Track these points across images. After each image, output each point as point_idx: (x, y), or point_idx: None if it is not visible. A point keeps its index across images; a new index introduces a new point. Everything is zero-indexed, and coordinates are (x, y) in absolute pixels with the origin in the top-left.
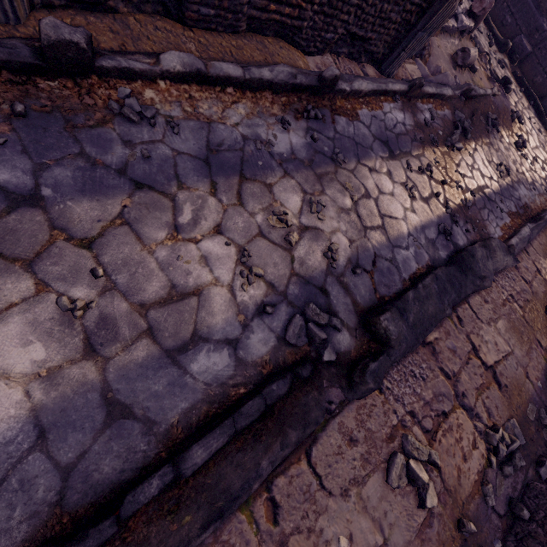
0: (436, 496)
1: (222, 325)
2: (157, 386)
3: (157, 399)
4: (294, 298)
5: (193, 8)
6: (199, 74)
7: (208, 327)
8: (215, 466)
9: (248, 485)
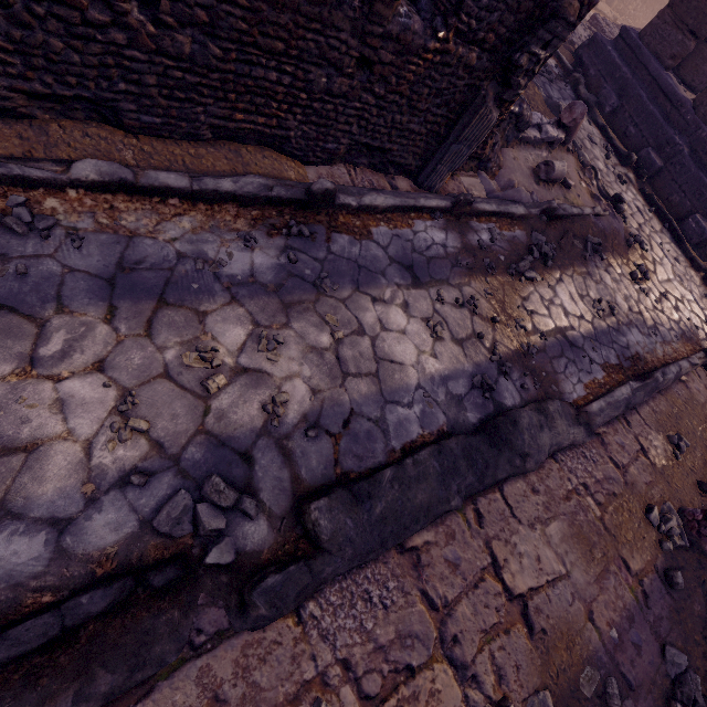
0: None
1: (54, 496)
2: None
3: None
4: (192, 465)
5: (132, 116)
6: (125, 184)
7: (27, 498)
8: None
9: None
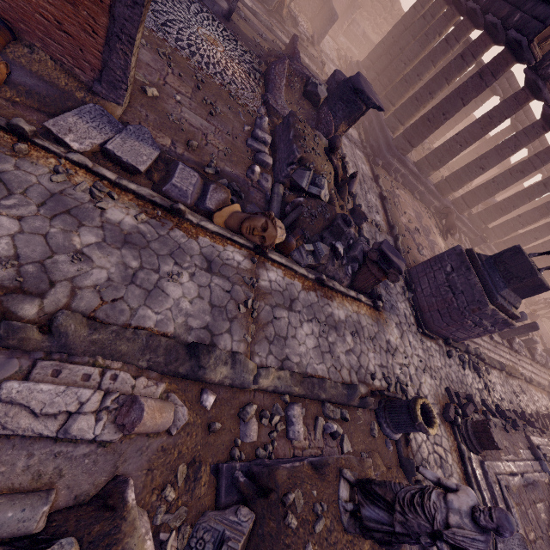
0: None
1: None
2: None
3: None
4: None
5: None
6: None
7: None
8: None
9: None
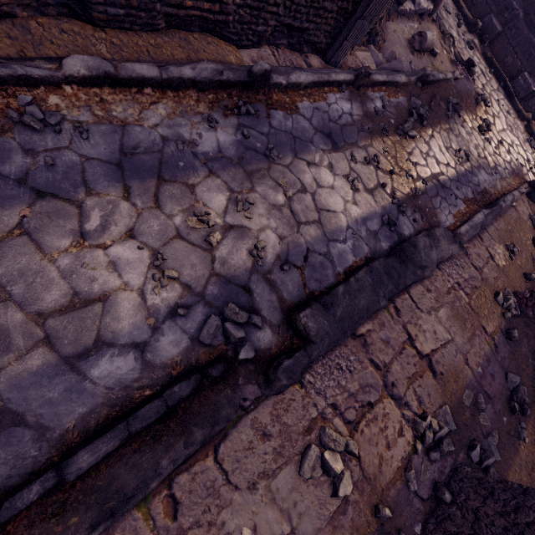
0: (351, 484)
1: (130, 329)
2: (53, 393)
3: (52, 406)
4: (213, 298)
5: (99, 9)
6: (109, 77)
7: (113, 332)
8: (108, 468)
9: (144, 485)
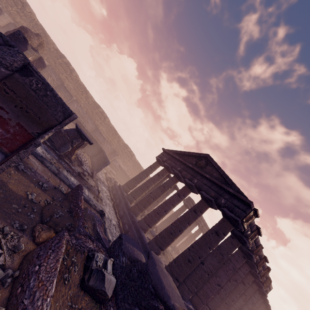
0: None
1: None
2: None
3: None
4: None
5: None
6: None
7: None
8: None
9: None
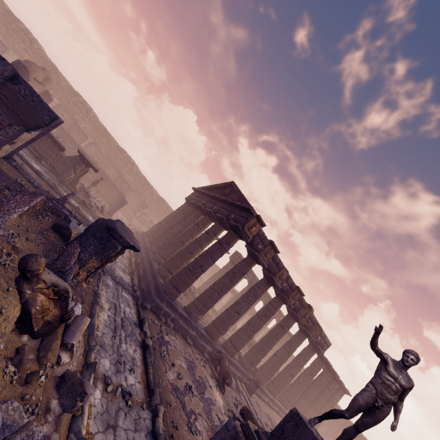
0: None
1: None
2: None
3: None
4: None
5: None
6: None
7: None
8: None
9: None
